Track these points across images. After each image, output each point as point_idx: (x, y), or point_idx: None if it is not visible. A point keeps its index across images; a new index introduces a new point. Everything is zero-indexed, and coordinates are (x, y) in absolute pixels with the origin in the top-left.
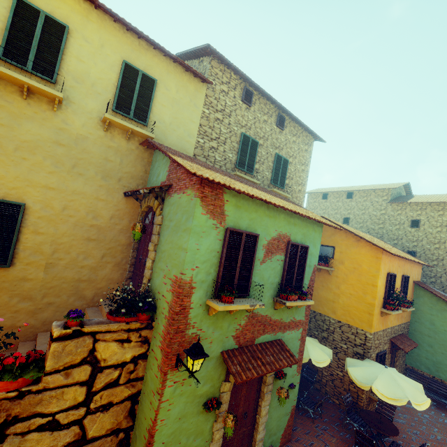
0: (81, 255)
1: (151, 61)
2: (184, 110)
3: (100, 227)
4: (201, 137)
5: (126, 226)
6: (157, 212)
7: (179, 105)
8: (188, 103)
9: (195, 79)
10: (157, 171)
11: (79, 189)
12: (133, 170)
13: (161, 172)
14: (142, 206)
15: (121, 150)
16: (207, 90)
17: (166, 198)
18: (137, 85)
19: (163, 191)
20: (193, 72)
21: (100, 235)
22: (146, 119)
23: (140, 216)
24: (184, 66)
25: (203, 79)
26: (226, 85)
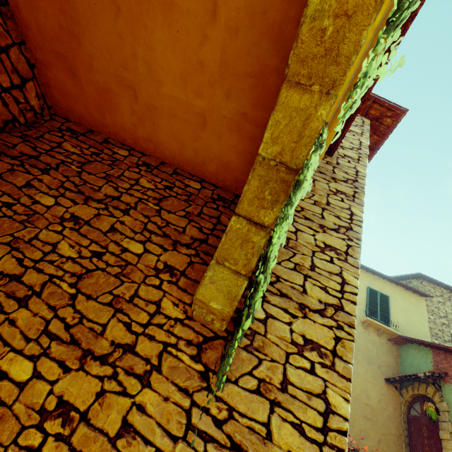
0: (362, 432)
1: (382, 286)
2: (413, 316)
3: (372, 407)
4: (434, 338)
5: (392, 413)
6: (435, 399)
7: (408, 312)
8: (414, 310)
9: (414, 294)
10: (413, 362)
11: (354, 369)
12: (386, 359)
13: (421, 363)
14: (403, 395)
15: (375, 343)
16: (425, 301)
17: (443, 385)
18: (378, 300)
19: (438, 378)
20: (413, 290)
21: (373, 416)
22: (388, 321)
23: (403, 405)
24: (404, 287)
25: (421, 294)
26: (440, 297)
